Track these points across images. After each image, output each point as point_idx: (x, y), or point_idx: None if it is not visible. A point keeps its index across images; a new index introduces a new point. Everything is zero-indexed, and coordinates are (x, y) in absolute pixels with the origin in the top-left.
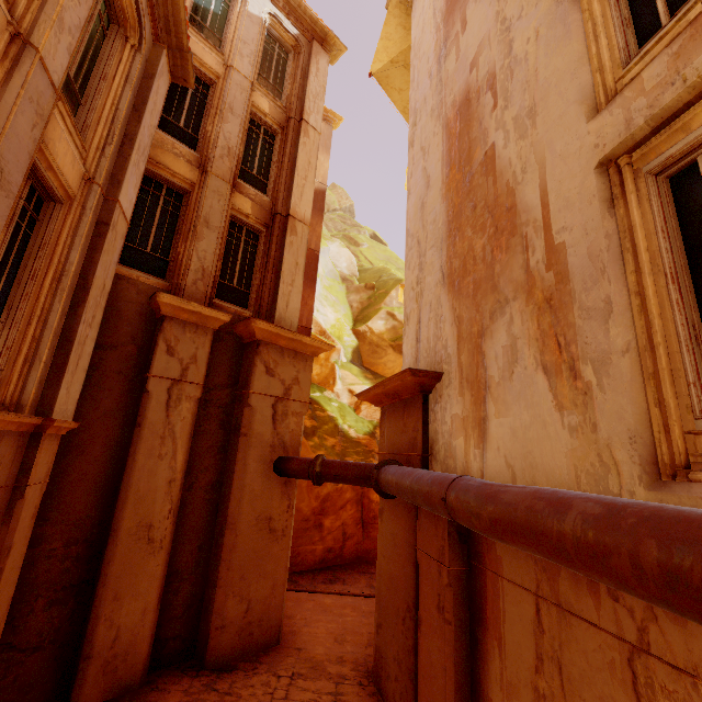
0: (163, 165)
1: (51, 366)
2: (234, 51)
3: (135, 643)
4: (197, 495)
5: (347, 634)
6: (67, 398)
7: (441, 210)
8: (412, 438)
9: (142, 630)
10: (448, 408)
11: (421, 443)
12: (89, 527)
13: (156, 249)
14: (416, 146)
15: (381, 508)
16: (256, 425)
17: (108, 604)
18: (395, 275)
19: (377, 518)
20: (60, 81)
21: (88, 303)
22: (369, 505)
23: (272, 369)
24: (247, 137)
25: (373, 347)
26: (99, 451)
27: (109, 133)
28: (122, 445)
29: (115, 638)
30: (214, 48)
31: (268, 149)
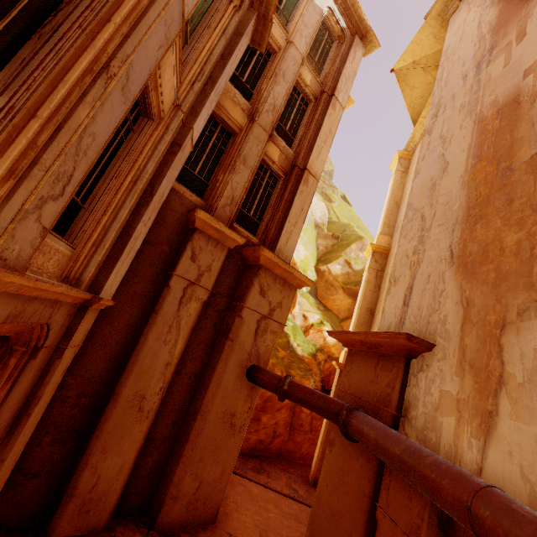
0: (224, 108)
1: (109, 252)
2: (296, 30)
3: (108, 492)
4: (183, 379)
5: (269, 531)
6: (113, 281)
7: (459, 194)
8: (385, 392)
9: (115, 482)
10: (436, 381)
11: (396, 402)
12: (98, 385)
13: (201, 173)
14: (434, 134)
15: (332, 439)
16: (242, 334)
17: (96, 455)
18: (357, 232)
19: (303, 426)
20: (188, 15)
21: (149, 206)
22: (299, 413)
23: (265, 290)
24: (288, 100)
25: (328, 284)
26: (121, 325)
27: (200, 71)
28: (138, 324)
29: (94, 485)
30: (282, 26)
31: (300, 113)
